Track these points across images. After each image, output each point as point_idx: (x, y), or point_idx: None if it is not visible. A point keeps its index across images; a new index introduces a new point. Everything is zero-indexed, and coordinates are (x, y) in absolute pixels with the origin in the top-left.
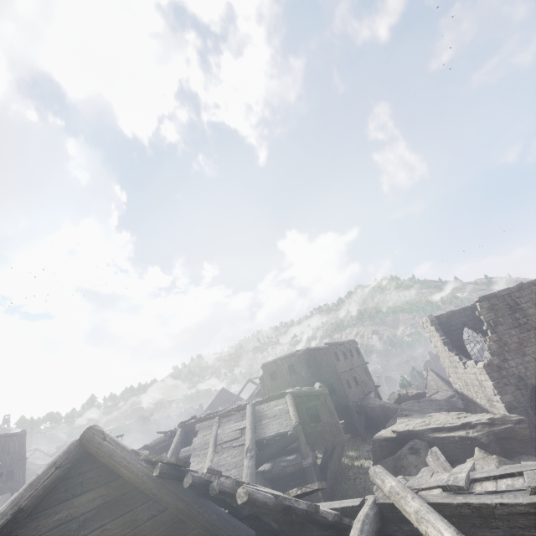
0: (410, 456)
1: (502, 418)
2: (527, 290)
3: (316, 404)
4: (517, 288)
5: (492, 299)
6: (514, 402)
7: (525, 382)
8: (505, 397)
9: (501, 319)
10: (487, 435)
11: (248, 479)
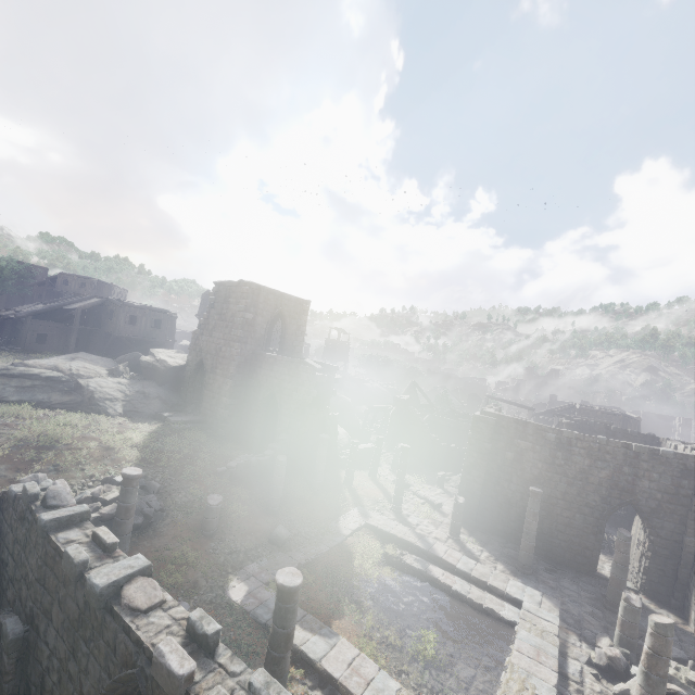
0: (124, 355)
1: (162, 361)
2: (240, 288)
3: (113, 310)
4: (237, 284)
5: (222, 286)
6: (191, 362)
7: (201, 353)
8: (189, 357)
9: (217, 304)
10: (150, 364)
11: (24, 312)
